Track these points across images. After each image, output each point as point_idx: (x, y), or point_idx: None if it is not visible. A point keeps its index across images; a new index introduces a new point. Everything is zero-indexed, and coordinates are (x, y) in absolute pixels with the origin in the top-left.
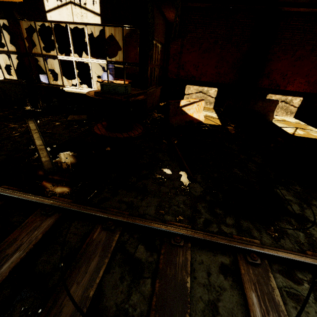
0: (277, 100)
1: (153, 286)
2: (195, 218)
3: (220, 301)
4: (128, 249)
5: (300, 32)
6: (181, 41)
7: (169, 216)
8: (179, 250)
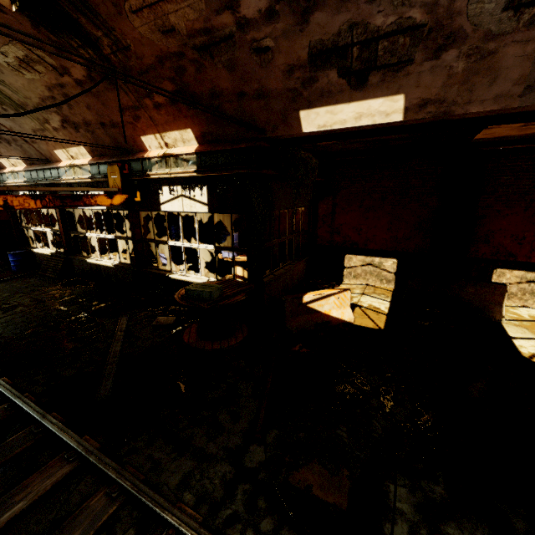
0: (502, 285)
1: None
2: (221, 507)
3: None
4: (116, 531)
5: (530, 174)
6: (332, 199)
7: (190, 494)
8: None
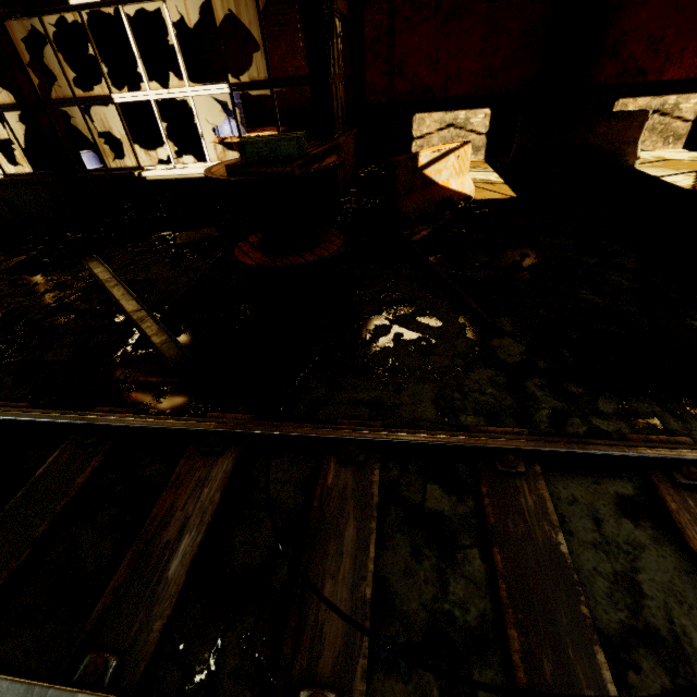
0: (643, 111)
1: (487, 561)
2: (529, 412)
3: (640, 571)
4: (407, 497)
5: None
6: None
7: (469, 416)
8: (519, 483)
